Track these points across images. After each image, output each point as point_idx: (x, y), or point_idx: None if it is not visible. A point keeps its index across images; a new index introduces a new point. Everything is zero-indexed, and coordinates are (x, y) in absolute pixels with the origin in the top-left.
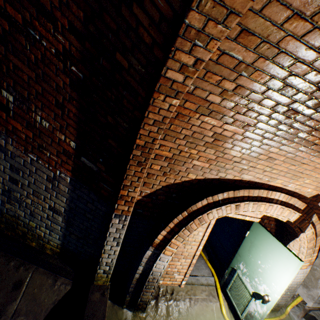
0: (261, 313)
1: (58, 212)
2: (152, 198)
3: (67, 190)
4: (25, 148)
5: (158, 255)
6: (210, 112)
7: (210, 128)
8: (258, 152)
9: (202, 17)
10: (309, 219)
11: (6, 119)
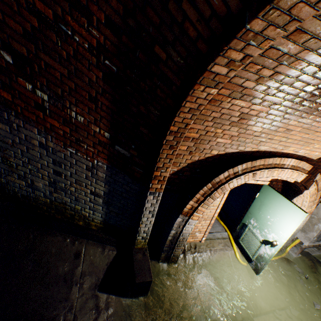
0: (269, 254)
1: (98, 195)
2: (178, 175)
3: (104, 176)
4: (64, 143)
5: (186, 220)
6: (242, 96)
7: (238, 109)
8: (278, 126)
9: (264, 23)
10: (313, 178)
11: (43, 118)
